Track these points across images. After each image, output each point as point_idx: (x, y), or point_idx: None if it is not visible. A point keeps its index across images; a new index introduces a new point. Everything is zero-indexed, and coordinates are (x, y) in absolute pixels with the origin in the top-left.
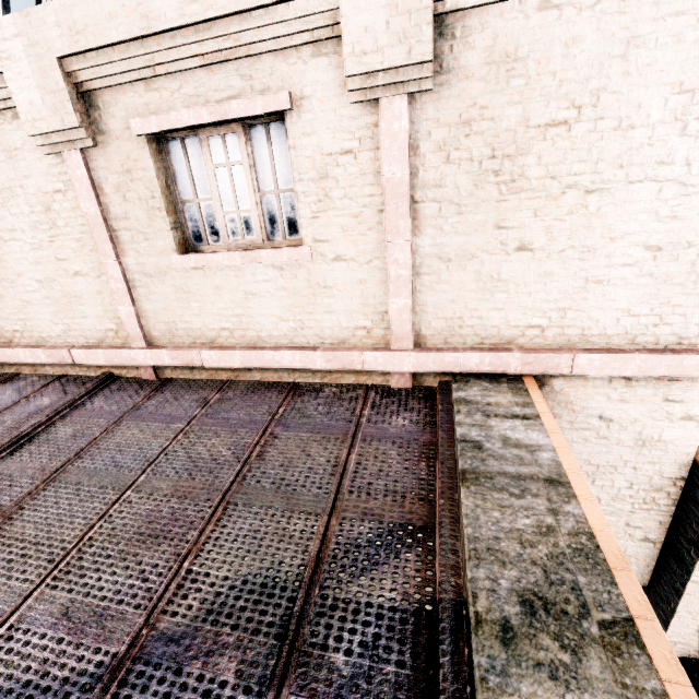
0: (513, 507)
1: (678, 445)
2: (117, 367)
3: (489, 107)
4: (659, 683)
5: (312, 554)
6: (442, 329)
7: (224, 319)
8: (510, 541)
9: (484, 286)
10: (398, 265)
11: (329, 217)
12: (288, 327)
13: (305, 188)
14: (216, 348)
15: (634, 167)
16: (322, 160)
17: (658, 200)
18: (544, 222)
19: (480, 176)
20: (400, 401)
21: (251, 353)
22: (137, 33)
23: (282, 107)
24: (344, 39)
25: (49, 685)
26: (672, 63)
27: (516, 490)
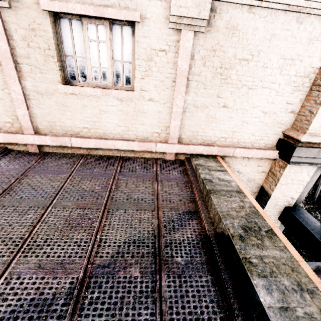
0: (230, 200)
1: (258, 181)
2: (10, 144)
3: (223, 46)
4: (283, 244)
5: (156, 225)
6: (190, 136)
7: (86, 122)
8: (233, 211)
9: (208, 120)
10: (177, 107)
11: (149, 80)
12: (121, 129)
13: (140, 63)
14: (80, 137)
15: (264, 82)
16: (150, 51)
17: (269, 95)
18: (234, 97)
19: (215, 74)
20: (171, 165)
21: (101, 141)
22: None
23: (135, 19)
24: None
25: (45, 297)
26: (282, 47)
27: (228, 195)
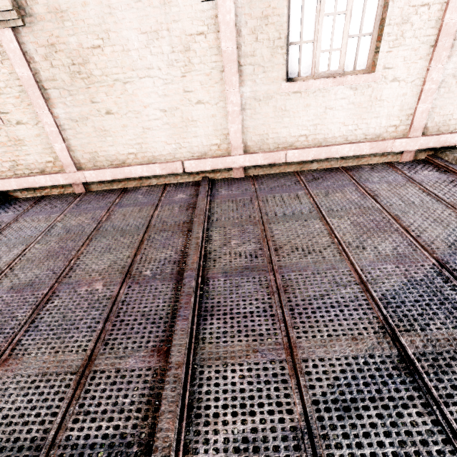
0: None
1: None
2: (212, 172)
3: None
4: None
5: None
6: (439, 122)
7: (304, 128)
8: None
9: None
10: (431, 82)
11: (398, 51)
12: (347, 130)
13: (390, 30)
14: (297, 149)
15: None
16: (408, 10)
17: None
18: None
19: None
20: (415, 166)
21: (323, 148)
22: None
23: None
24: None
25: (416, 280)
26: None
27: None
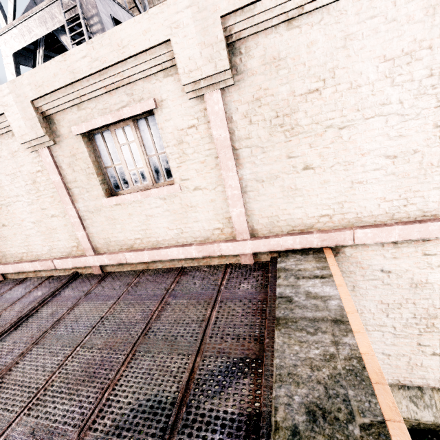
0: (308, 342)
1: None
2: (80, 268)
3: (269, 88)
4: None
5: (183, 383)
6: (267, 224)
7: (136, 233)
8: (304, 367)
9: (287, 194)
10: (232, 188)
11: (187, 165)
12: (174, 233)
13: (171, 150)
14: (133, 251)
15: (366, 109)
16: (178, 133)
17: (386, 127)
18: (317, 150)
19: (271, 129)
20: (246, 273)
21: (153, 251)
22: (69, 81)
23: (151, 108)
24: (178, 66)
25: None
26: (375, 45)
27: (311, 329)
